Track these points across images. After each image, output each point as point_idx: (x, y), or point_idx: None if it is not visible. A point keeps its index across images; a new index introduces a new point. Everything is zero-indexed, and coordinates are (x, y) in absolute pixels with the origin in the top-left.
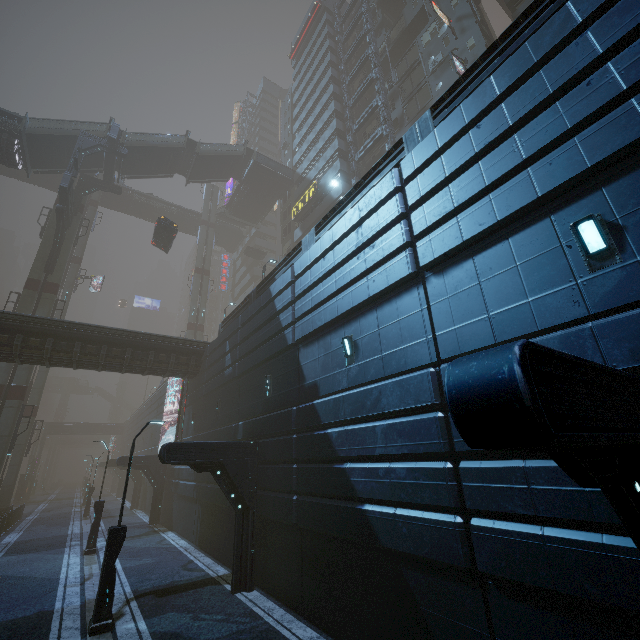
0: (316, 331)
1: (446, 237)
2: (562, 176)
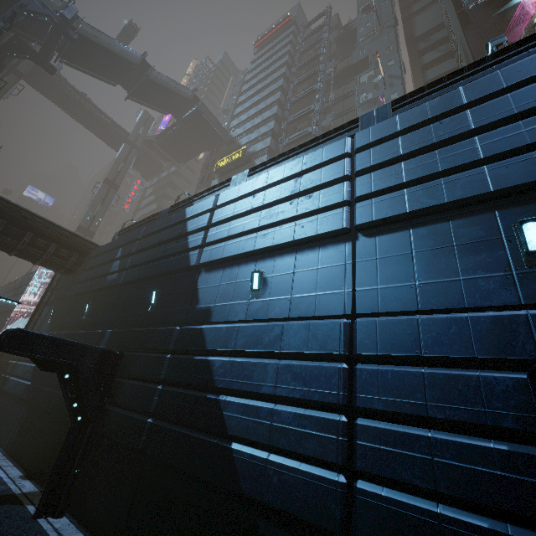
0: (225, 259)
1: (389, 205)
2: (517, 179)
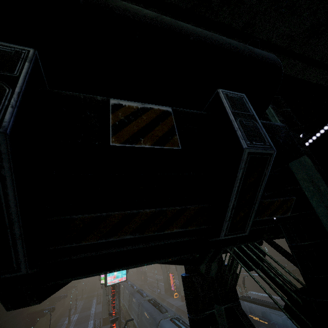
0: None
1: None
2: None
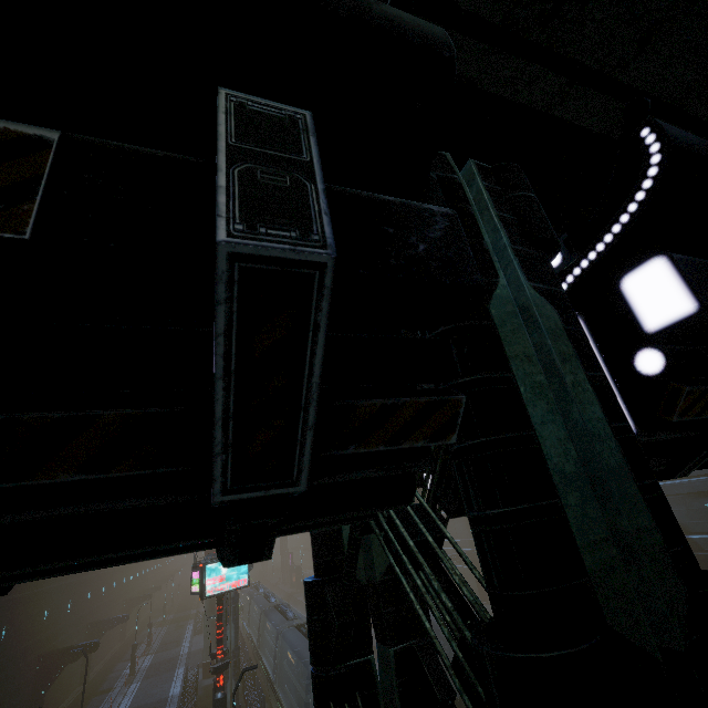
0: (674, 495)
1: None
2: None
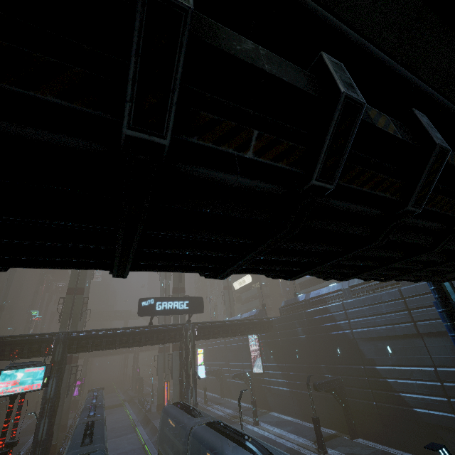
0: (368, 338)
1: (429, 327)
2: None
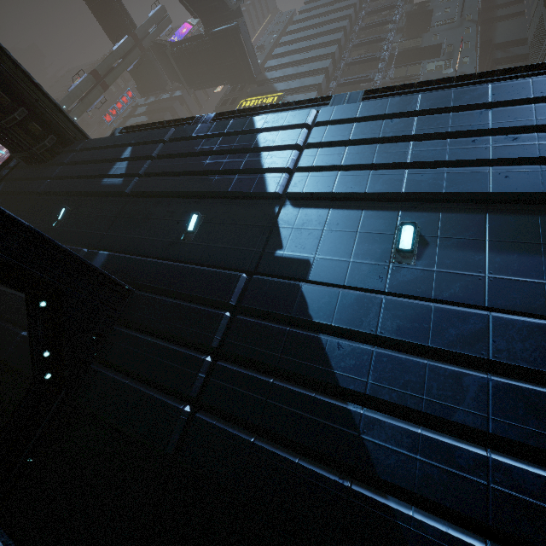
0: (340, 195)
1: None
2: None
